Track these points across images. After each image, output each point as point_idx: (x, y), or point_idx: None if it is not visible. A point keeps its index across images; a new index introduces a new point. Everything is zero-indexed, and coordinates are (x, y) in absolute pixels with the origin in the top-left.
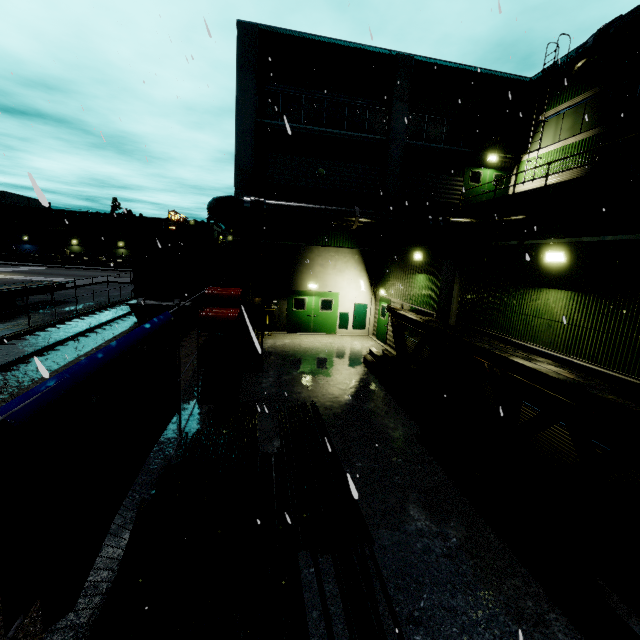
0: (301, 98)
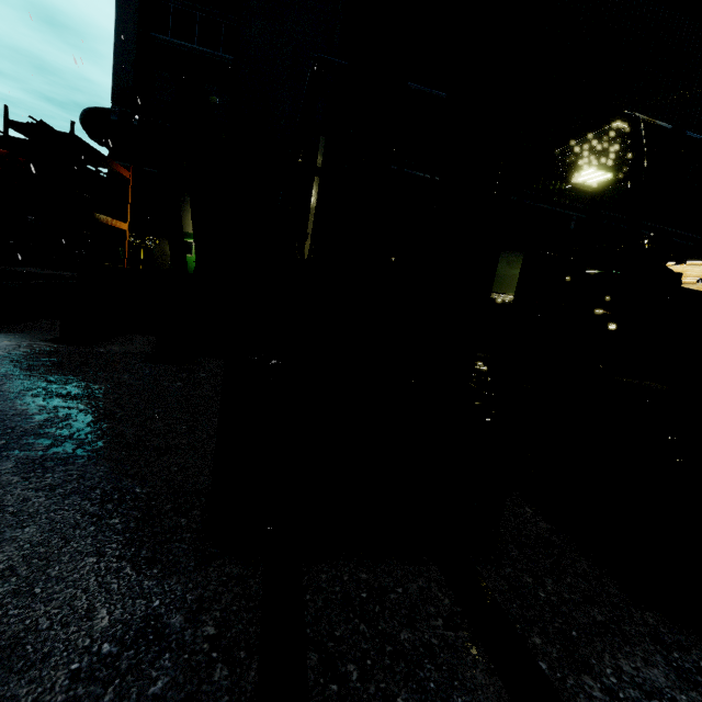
0: (196, 16)
